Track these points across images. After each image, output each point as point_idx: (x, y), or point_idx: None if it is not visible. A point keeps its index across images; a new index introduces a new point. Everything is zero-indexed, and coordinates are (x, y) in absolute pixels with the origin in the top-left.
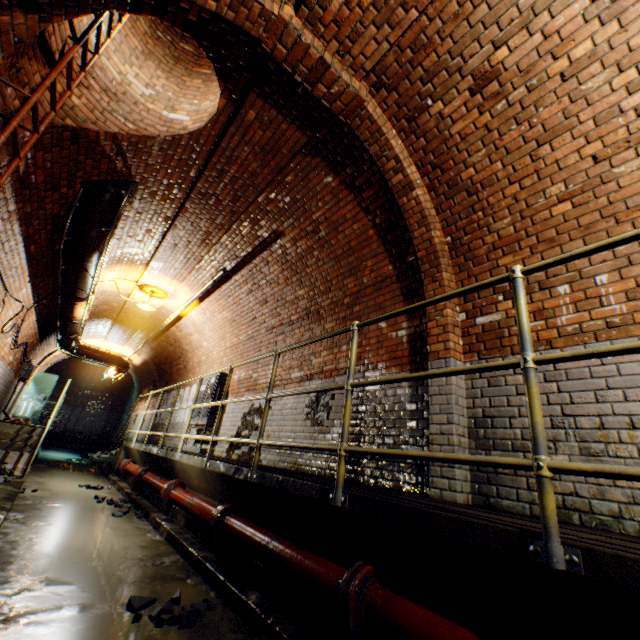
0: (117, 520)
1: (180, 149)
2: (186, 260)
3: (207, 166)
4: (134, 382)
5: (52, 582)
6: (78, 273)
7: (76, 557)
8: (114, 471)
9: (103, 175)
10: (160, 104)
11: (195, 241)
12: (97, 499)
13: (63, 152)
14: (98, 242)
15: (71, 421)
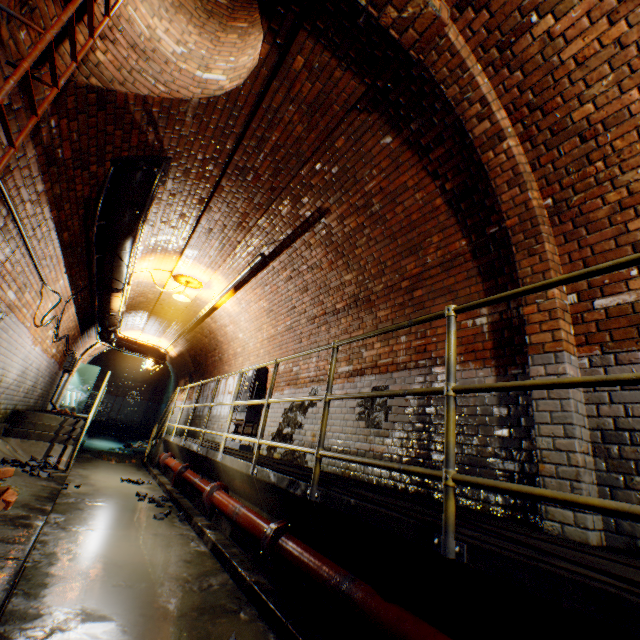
0: (159, 524)
1: (216, 115)
2: (221, 246)
3: (245, 134)
4: (170, 373)
5: (88, 617)
6: (112, 262)
7: (116, 577)
8: (154, 464)
9: (134, 150)
10: (193, 63)
11: (231, 225)
12: (138, 496)
13: (89, 120)
14: (131, 226)
15: (114, 410)
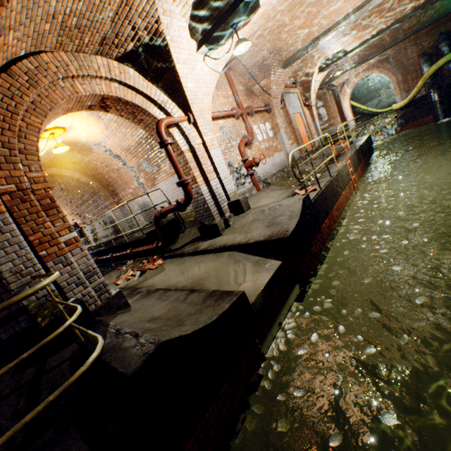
0: None
1: None
2: None
3: None
4: None
5: None
6: None
7: None
8: None
9: None
10: None
11: None
12: None
13: None
14: None
15: None
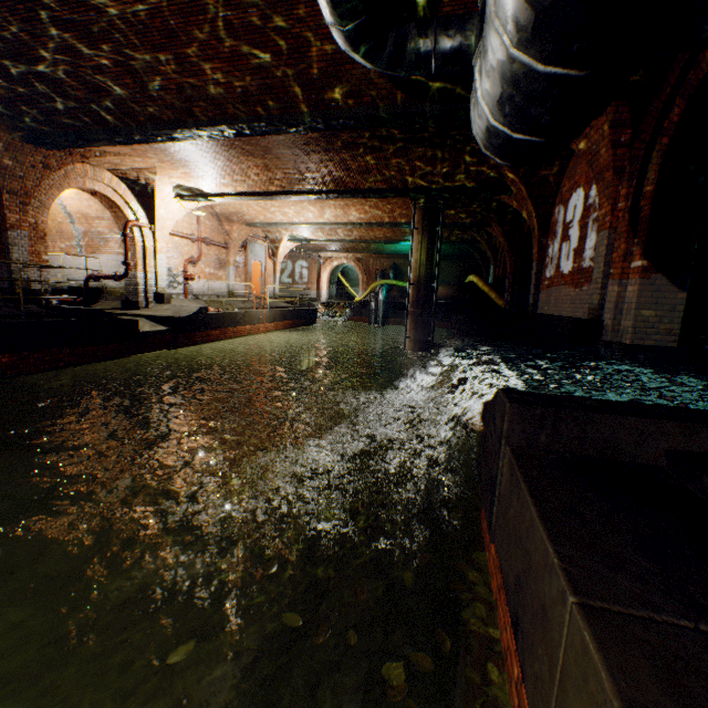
0: None
1: None
2: None
3: None
4: None
5: None
6: None
7: None
8: None
9: None
10: None
11: None
12: None
13: None
14: None
15: None
